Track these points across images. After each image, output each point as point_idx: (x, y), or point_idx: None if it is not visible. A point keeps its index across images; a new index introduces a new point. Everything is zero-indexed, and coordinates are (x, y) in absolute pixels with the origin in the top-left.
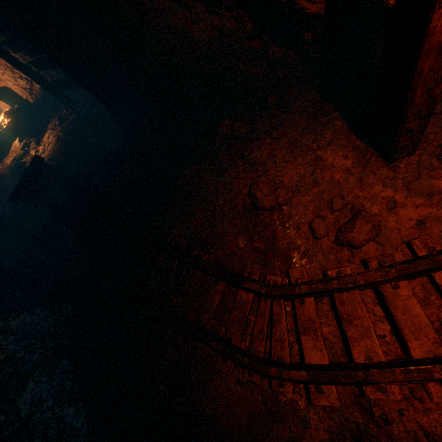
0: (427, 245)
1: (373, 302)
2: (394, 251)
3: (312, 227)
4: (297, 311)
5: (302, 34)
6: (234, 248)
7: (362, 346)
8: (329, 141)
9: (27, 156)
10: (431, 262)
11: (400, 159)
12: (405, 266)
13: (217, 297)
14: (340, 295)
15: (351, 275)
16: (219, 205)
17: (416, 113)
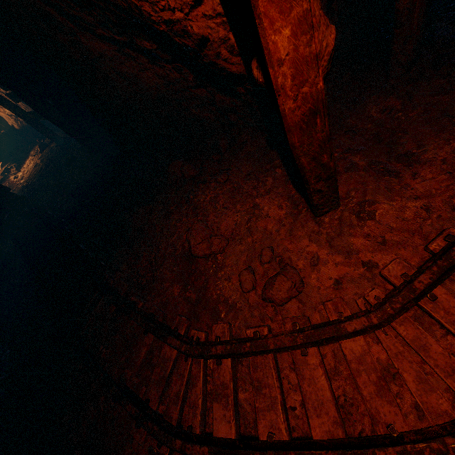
0: (338, 309)
1: (290, 367)
2: (313, 311)
3: (240, 280)
4: (213, 374)
5: (235, 88)
6: (170, 296)
7: (268, 420)
8: (269, 189)
9: (5, 181)
10: (335, 330)
11: (325, 213)
12: (312, 332)
13: (143, 350)
14: (254, 358)
15: (266, 336)
16: (163, 248)
17: (316, 176)
